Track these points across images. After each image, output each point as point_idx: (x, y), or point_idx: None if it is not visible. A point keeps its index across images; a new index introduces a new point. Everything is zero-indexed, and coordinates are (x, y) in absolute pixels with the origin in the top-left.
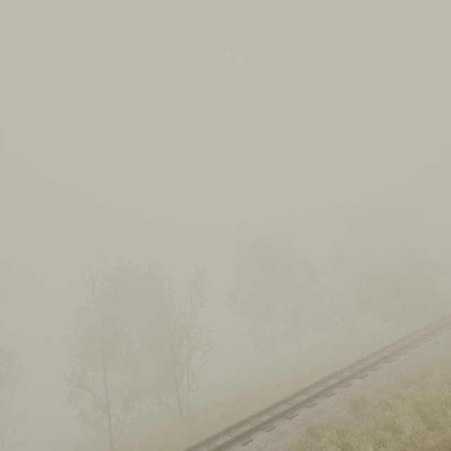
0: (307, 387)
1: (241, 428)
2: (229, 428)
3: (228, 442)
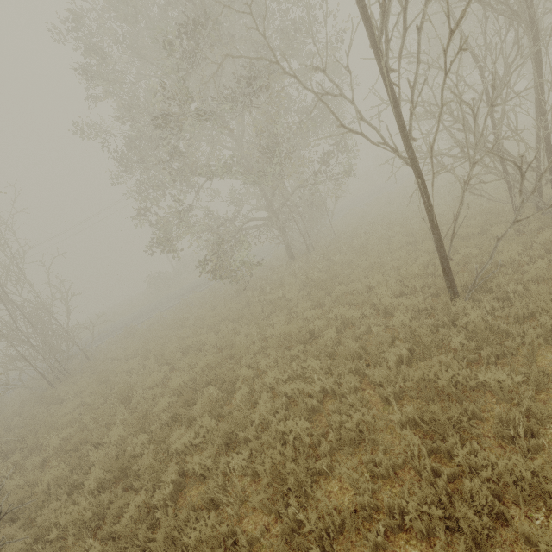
0: None
1: None
2: None
3: None
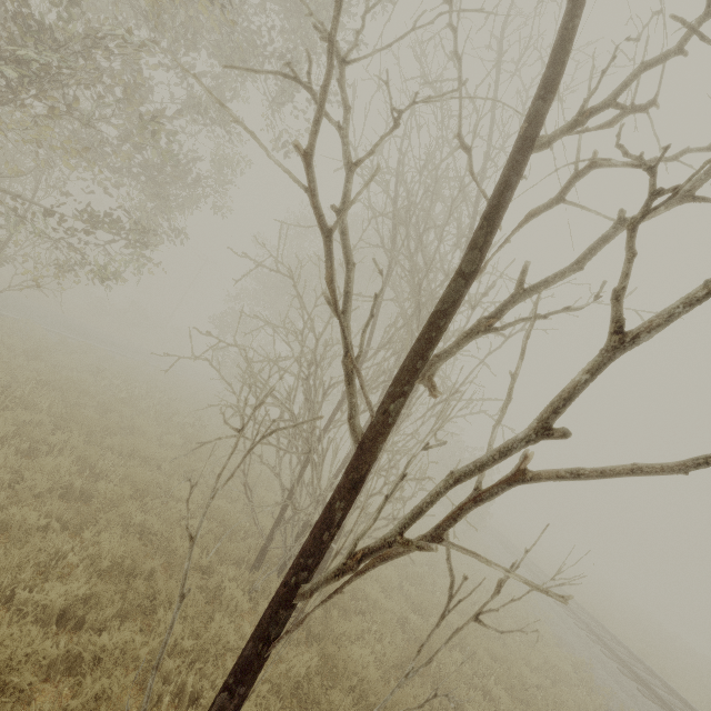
0: None
1: None
2: None
3: None
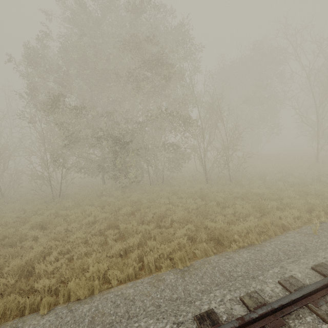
0: None
1: None
2: None
3: None
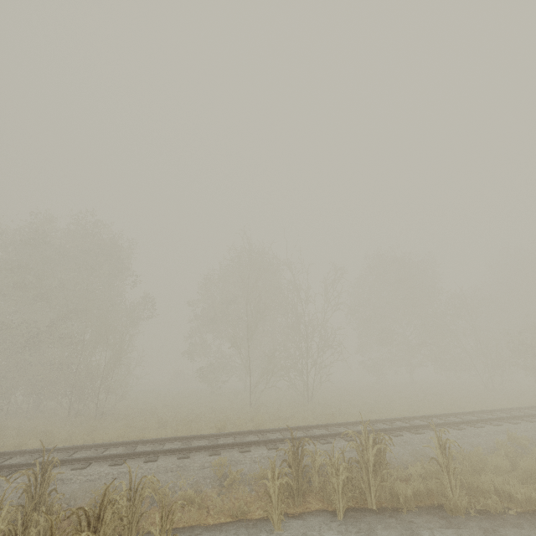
0: (476, 411)
1: (414, 421)
2: (404, 418)
3: (420, 426)
